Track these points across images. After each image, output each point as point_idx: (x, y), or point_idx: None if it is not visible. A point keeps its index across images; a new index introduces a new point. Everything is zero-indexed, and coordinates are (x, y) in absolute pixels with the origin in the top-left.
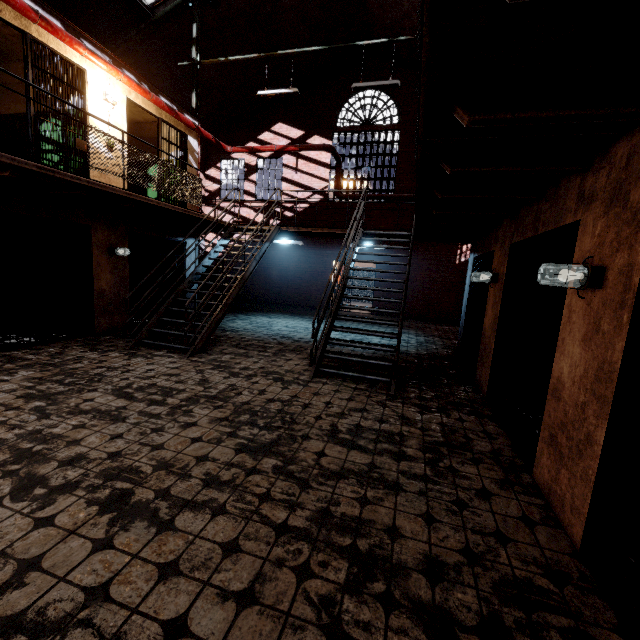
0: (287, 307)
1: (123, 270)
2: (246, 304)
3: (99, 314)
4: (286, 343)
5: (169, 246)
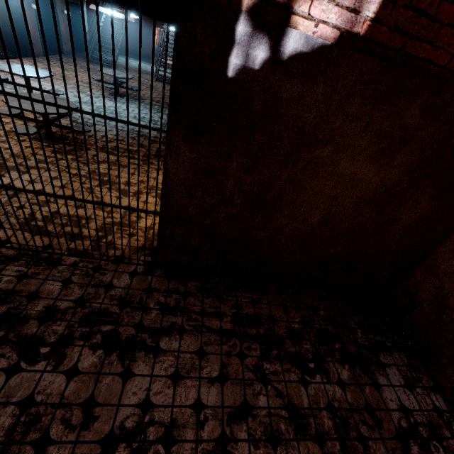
0: (129, 53)
1: (66, 22)
2: (104, 47)
3: (64, 44)
4: (142, 71)
5: (70, 4)
